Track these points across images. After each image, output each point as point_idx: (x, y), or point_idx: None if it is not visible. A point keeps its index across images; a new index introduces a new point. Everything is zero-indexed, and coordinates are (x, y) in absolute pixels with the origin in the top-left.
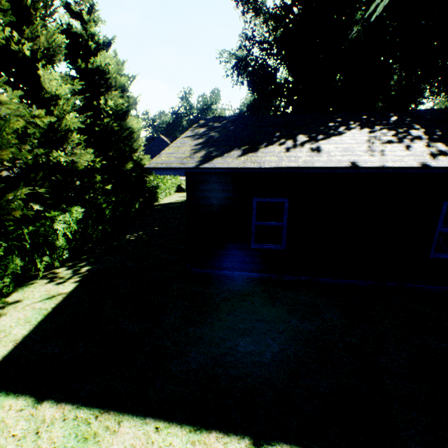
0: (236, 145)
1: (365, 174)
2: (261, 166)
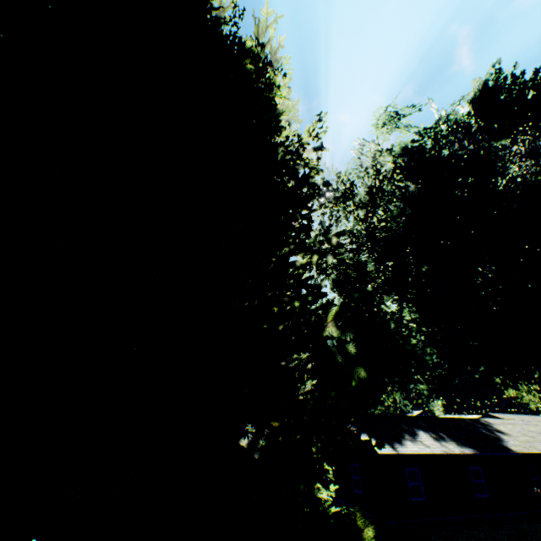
0: (390, 440)
1: (440, 454)
2: (419, 452)
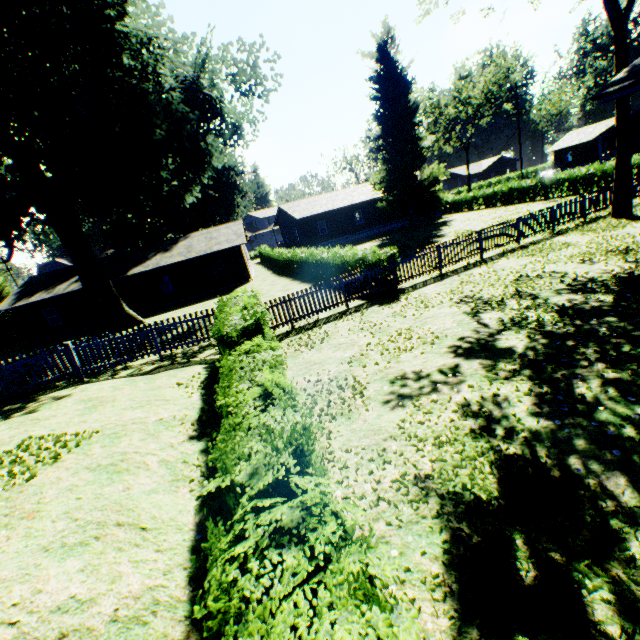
0: (29, 295)
1: (74, 293)
2: (29, 302)
